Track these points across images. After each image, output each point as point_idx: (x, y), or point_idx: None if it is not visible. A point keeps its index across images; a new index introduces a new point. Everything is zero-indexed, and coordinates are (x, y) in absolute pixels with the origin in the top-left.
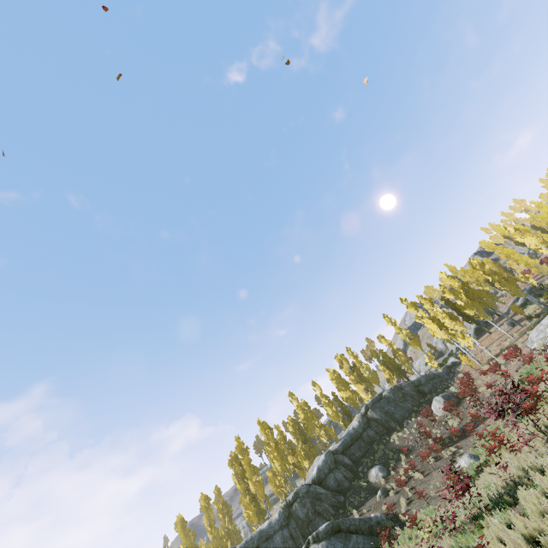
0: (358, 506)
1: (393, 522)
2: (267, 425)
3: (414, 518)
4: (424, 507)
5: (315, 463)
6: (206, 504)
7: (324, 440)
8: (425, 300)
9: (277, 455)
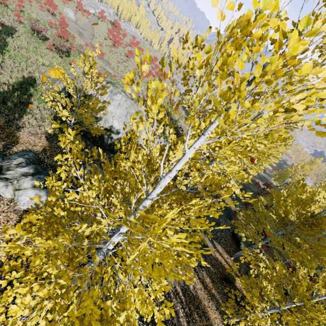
0: None
1: None
2: None
3: (20, 5)
4: None
5: None
6: None
7: None
8: None
9: None
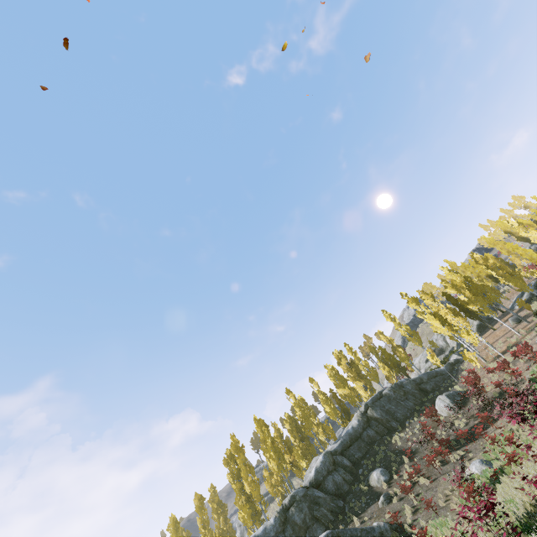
0: (359, 512)
1: (398, 533)
2: (263, 423)
3: (424, 533)
4: (432, 517)
5: (313, 464)
6: (200, 504)
7: (321, 438)
8: (427, 295)
9: (274, 455)
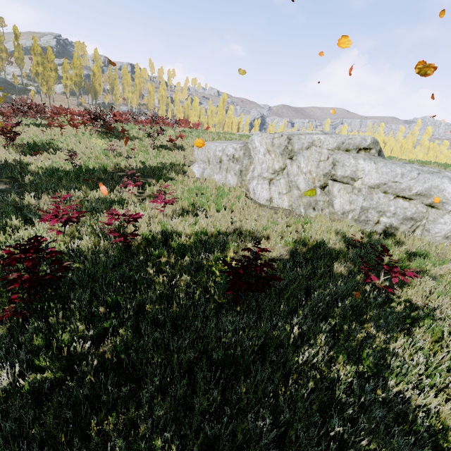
0: None
1: None
2: None
3: None
4: None
5: None
6: None
7: None
8: (50, 54)
9: None
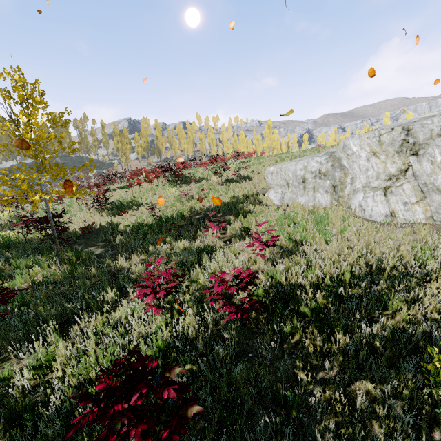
0: None
1: None
2: None
3: None
4: None
5: (10, 163)
6: None
7: None
8: (125, 132)
9: None
